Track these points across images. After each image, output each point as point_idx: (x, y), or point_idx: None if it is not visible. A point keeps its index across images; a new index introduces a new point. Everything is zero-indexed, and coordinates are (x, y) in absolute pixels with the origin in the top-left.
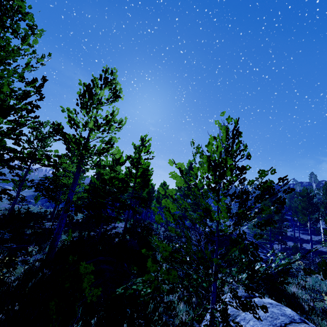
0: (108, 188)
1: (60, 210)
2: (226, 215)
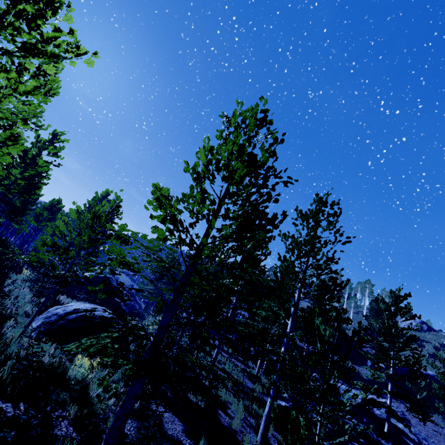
0: None
1: None
2: (88, 238)
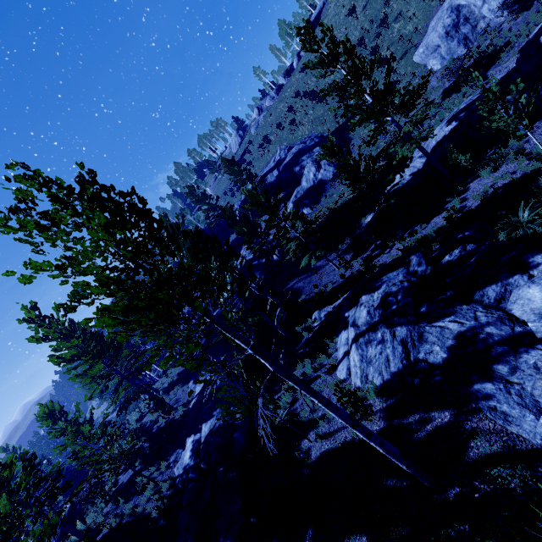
0: None
1: None
2: None
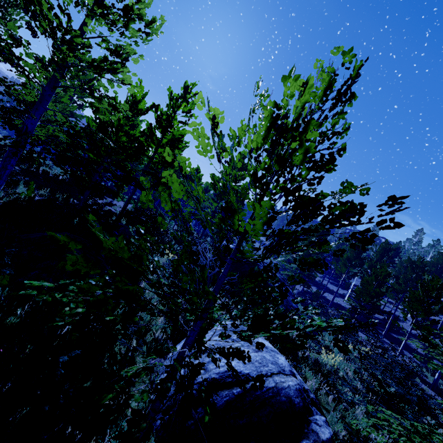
0: (99, 136)
1: (2, 139)
2: (260, 228)
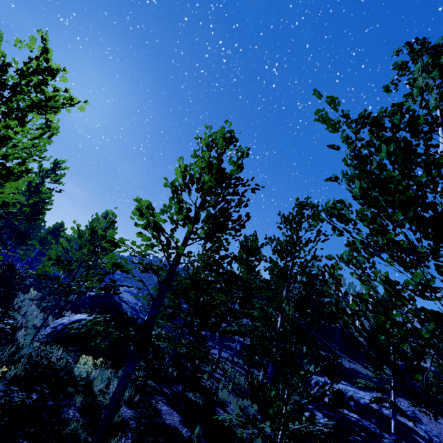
0: None
1: None
2: (87, 251)
